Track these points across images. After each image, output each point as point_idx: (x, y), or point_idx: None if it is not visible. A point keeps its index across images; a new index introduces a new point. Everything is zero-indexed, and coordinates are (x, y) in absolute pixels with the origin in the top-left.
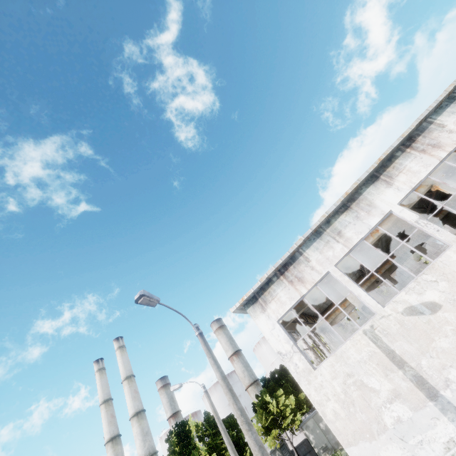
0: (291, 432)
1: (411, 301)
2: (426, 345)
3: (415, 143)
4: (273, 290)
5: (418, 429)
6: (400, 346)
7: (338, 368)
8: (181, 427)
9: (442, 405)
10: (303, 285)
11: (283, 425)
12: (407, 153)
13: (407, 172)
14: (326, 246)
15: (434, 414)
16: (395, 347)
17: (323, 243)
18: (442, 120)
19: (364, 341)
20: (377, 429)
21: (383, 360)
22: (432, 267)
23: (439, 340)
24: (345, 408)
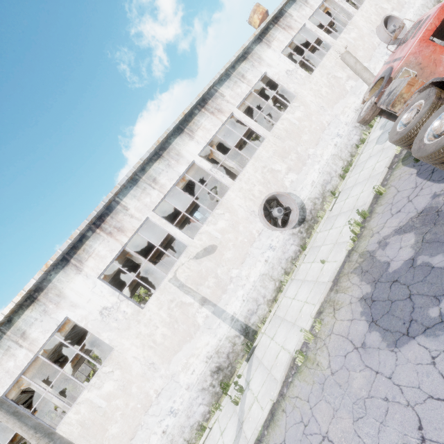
0: None
1: None
2: None
3: None
4: None
5: None
6: None
7: None
8: None
9: None
10: None
11: None
12: None
13: None
14: None
15: None
16: None
17: None
18: None
19: None
20: None
21: None
22: None
23: None
24: None
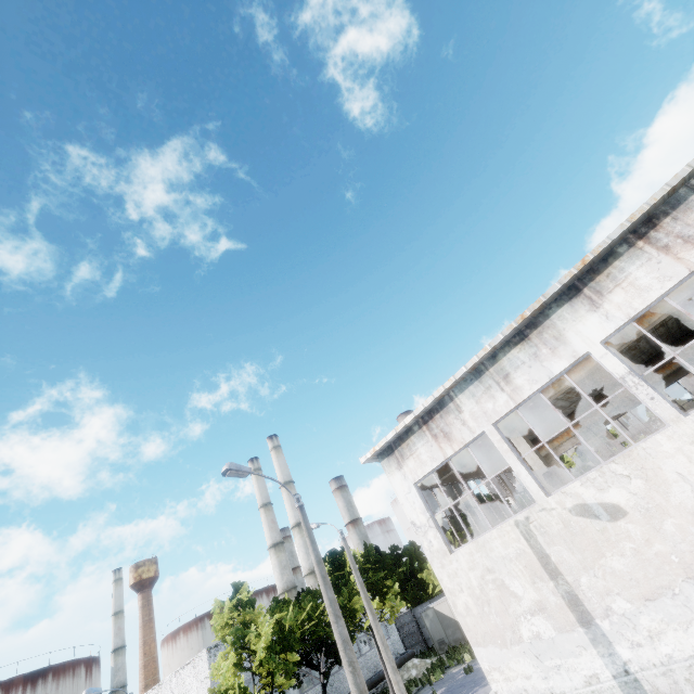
0: None
1: (586, 496)
2: (592, 559)
3: (656, 231)
4: (413, 443)
5: (558, 653)
6: (558, 552)
7: (478, 558)
8: (336, 556)
9: (594, 636)
10: (450, 444)
11: None
12: (636, 250)
13: (628, 287)
14: (486, 394)
15: (582, 642)
16: (552, 552)
17: (483, 388)
18: None
19: (514, 535)
20: (510, 639)
21: (533, 563)
22: (629, 455)
23: (612, 558)
24: (479, 606)
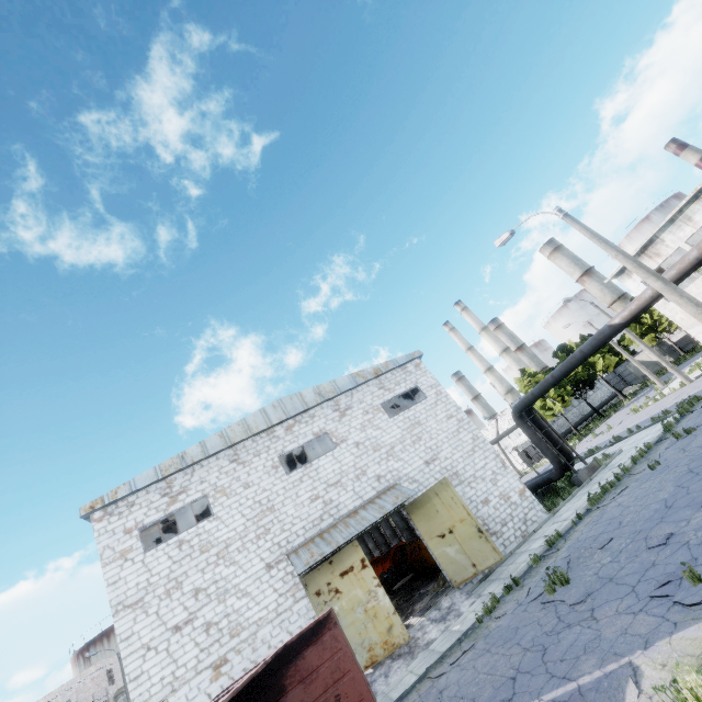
0: (668, 333)
1: None
2: None
3: None
4: None
5: None
6: None
7: None
8: (563, 347)
9: None
10: (660, 258)
11: (659, 330)
12: None
13: None
14: (678, 230)
15: None
16: None
17: (676, 228)
18: None
19: (701, 283)
20: None
21: None
22: None
23: None
24: (687, 316)
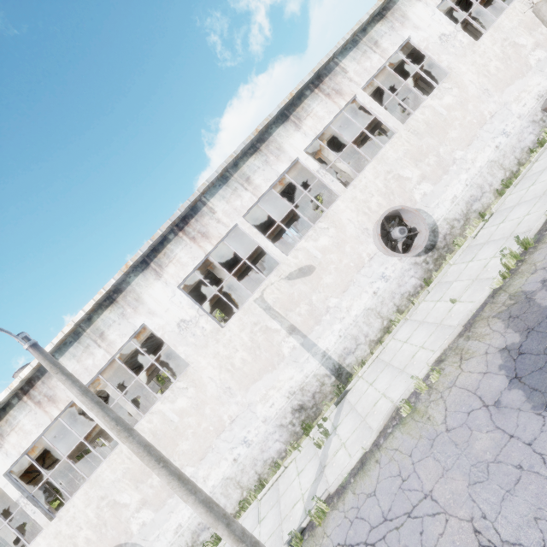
0: None
1: None
2: None
3: (34, 390)
4: None
5: None
6: None
7: None
8: None
9: None
10: None
11: None
12: (23, 403)
13: (19, 431)
14: None
15: None
16: None
17: None
18: (63, 362)
19: None
20: None
21: None
22: None
23: None
24: None
